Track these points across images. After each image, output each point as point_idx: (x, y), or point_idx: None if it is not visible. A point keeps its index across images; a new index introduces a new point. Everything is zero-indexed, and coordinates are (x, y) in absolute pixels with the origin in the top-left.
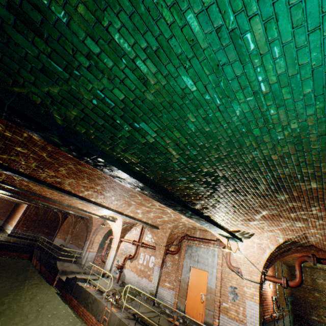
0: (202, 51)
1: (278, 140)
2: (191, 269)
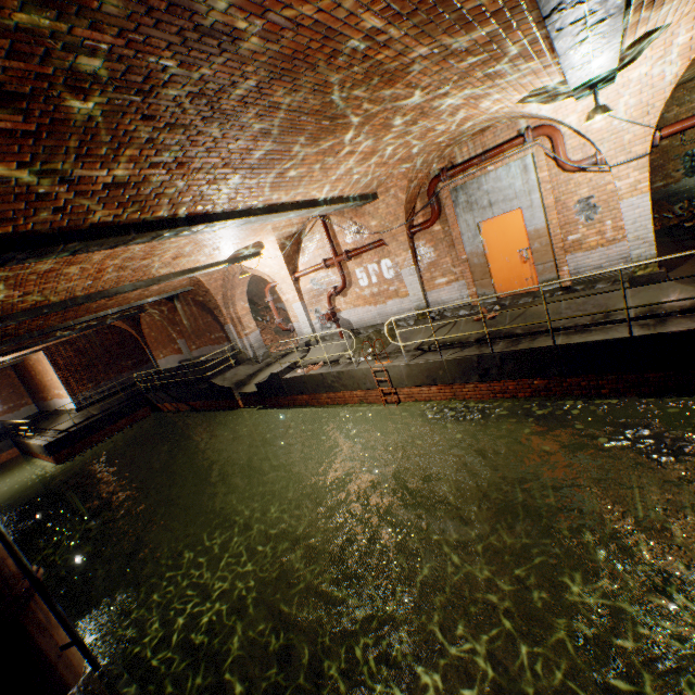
0: None
1: None
2: (482, 228)
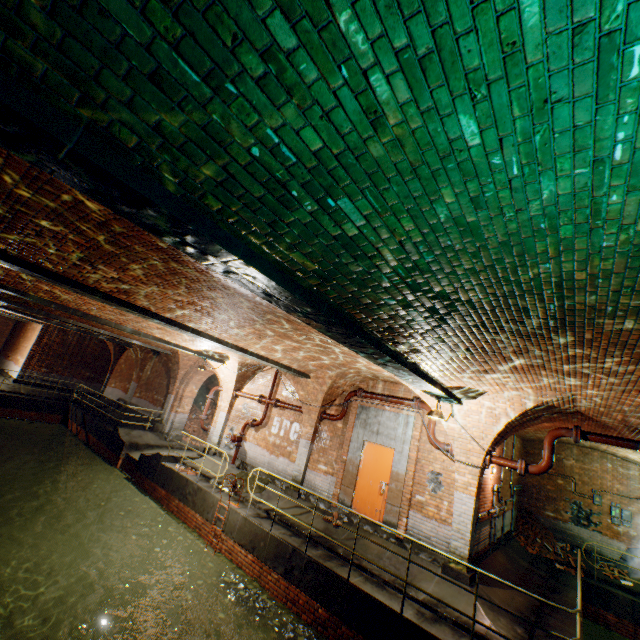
0: (526, 68)
1: (602, 248)
2: (366, 445)
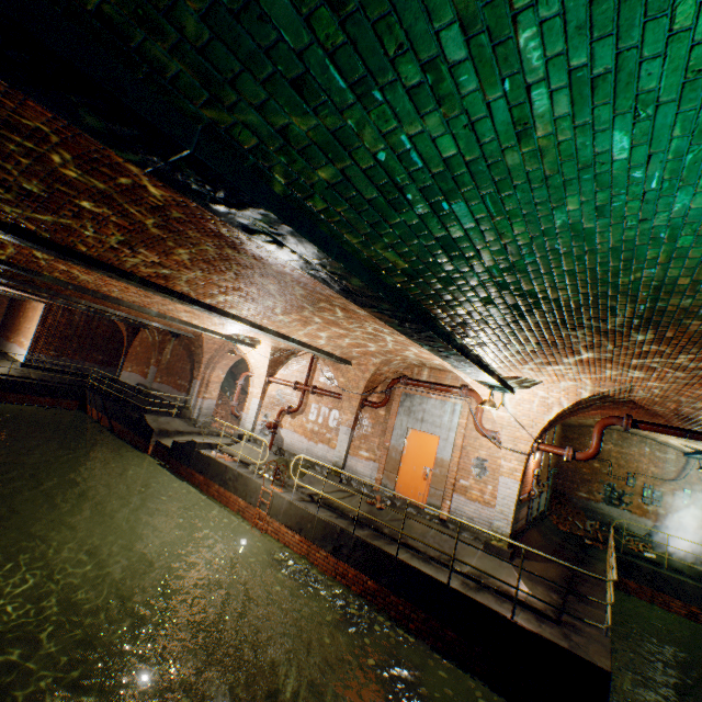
0: None
1: None
2: (410, 432)
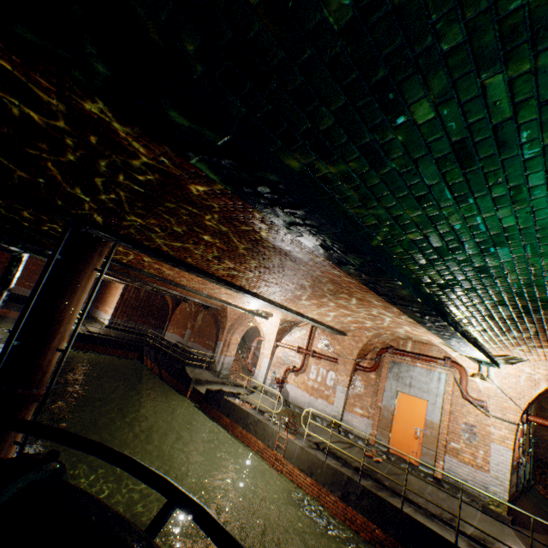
0: None
1: None
2: (399, 395)
